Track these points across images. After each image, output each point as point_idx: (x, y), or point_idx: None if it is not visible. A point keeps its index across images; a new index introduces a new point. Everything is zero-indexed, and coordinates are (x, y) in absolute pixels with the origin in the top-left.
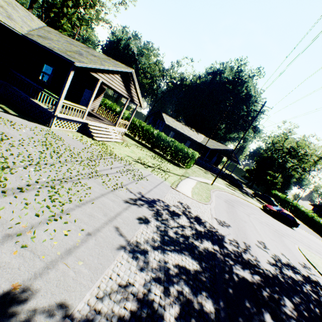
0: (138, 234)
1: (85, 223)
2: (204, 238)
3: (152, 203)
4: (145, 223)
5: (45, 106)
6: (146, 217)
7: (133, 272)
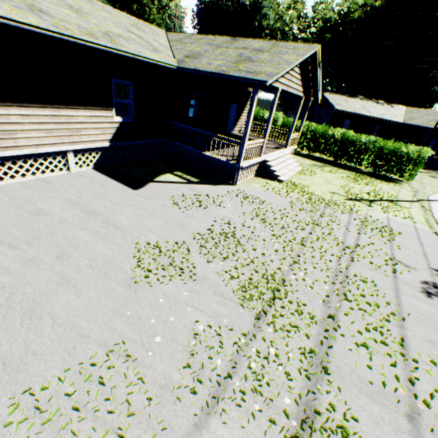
0: None
1: None
2: None
3: None
4: None
5: (221, 158)
6: None
7: None
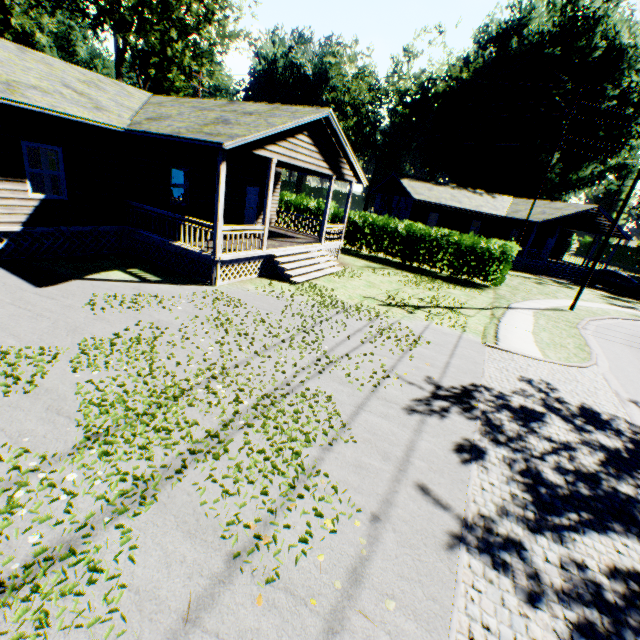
0: (475, 493)
1: (355, 489)
2: (636, 470)
3: (464, 399)
4: (475, 457)
5: (195, 248)
6: (470, 441)
7: (515, 613)
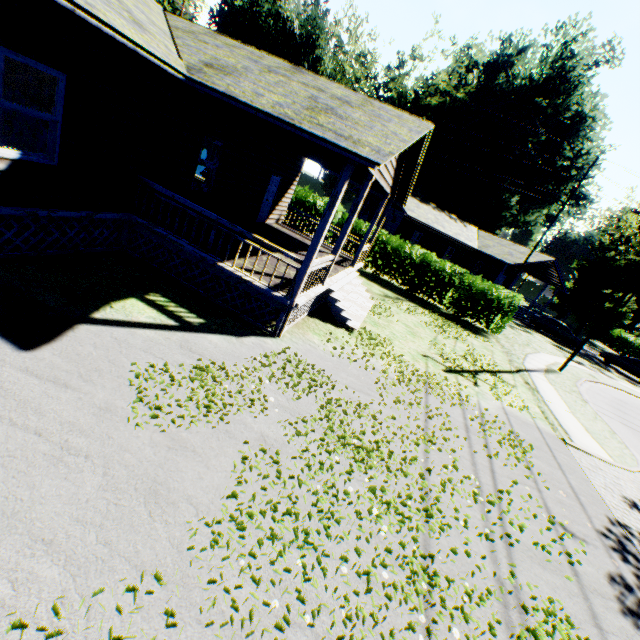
0: None
1: None
2: None
3: (637, 564)
4: None
5: (257, 281)
6: None
7: None
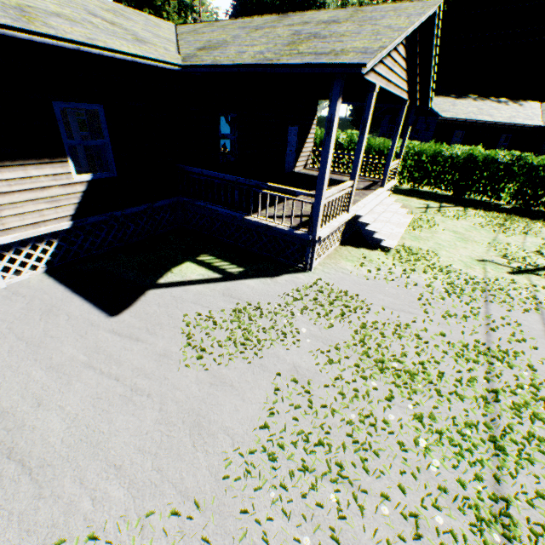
0: None
1: None
2: None
3: None
4: None
5: (280, 224)
6: None
7: None
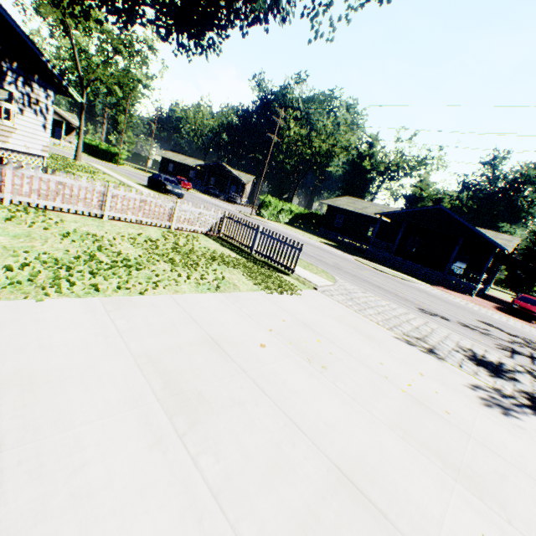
0: None
1: None
2: None
3: None
4: None
5: None
6: None
7: None
